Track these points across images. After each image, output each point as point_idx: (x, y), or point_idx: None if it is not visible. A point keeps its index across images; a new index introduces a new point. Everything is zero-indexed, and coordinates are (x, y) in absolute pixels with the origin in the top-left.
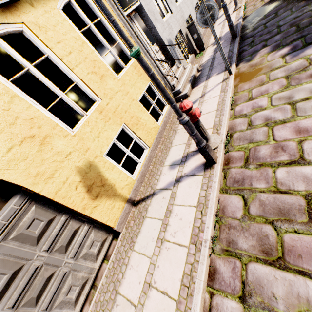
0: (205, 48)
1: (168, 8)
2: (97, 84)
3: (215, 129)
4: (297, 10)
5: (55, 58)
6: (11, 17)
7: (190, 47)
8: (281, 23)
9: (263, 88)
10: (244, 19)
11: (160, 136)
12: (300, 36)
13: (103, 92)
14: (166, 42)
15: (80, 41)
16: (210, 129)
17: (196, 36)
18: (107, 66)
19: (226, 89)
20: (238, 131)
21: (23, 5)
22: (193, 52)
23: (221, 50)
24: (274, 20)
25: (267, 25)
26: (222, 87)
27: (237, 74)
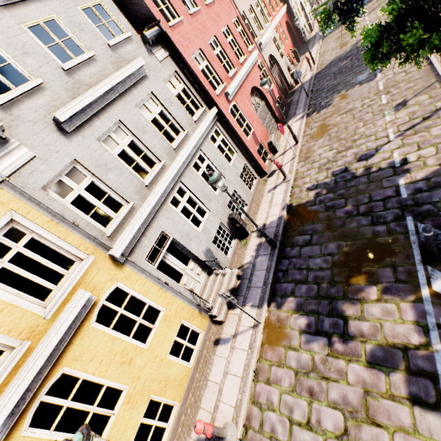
0: (250, 232)
1: (207, 207)
2: (126, 372)
3: (236, 412)
4: (324, 255)
5: (88, 377)
6: (55, 370)
7: (233, 233)
8: (310, 264)
9: (278, 373)
10: (289, 210)
11: (191, 381)
12: (316, 310)
13: (131, 378)
14: (203, 255)
15: (111, 340)
16: (232, 409)
17: (238, 225)
18: (136, 343)
19: (253, 347)
20: (252, 428)
21: (64, 350)
22: (238, 236)
23: (246, 313)
24: (308, 249)
25: (302, 252)
26: (251, 339)
27: (266, 321)
